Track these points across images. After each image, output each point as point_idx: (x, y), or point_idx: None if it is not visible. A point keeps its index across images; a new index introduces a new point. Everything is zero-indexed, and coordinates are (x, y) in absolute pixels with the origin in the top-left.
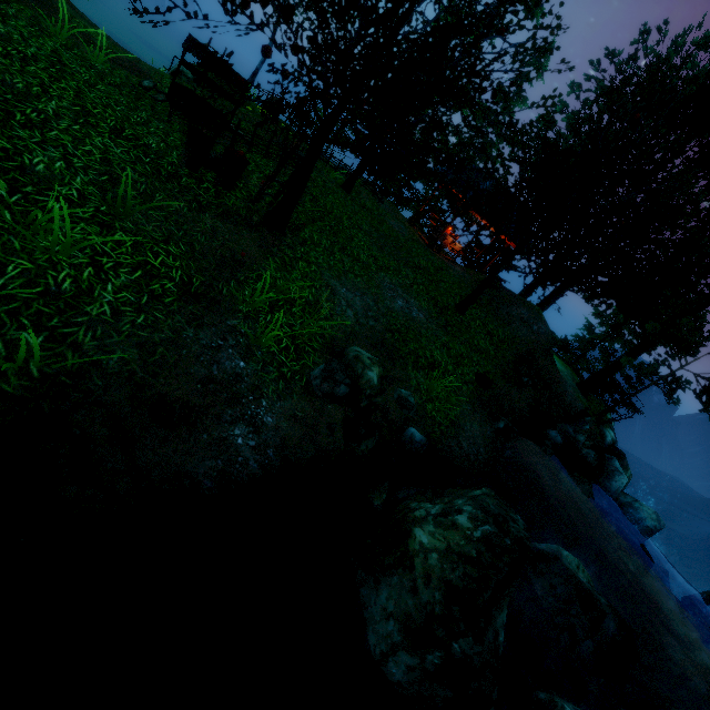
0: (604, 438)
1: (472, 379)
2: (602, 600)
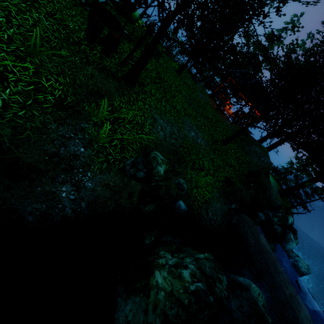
0: (287, 221)
1: (222, 180)
2: (269, 319)
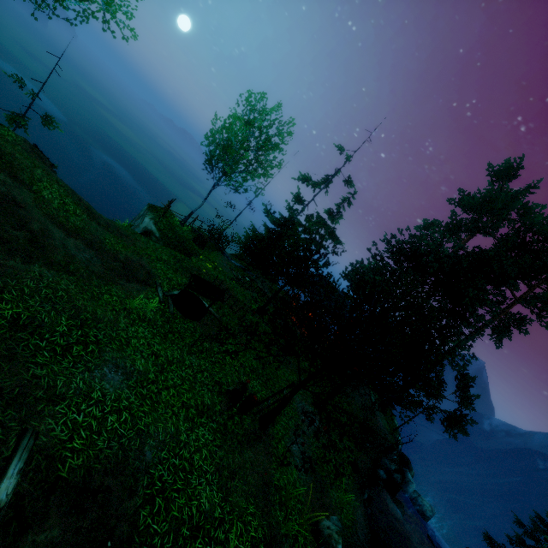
0: (398, 448)
1: (350, 470)
2: None
